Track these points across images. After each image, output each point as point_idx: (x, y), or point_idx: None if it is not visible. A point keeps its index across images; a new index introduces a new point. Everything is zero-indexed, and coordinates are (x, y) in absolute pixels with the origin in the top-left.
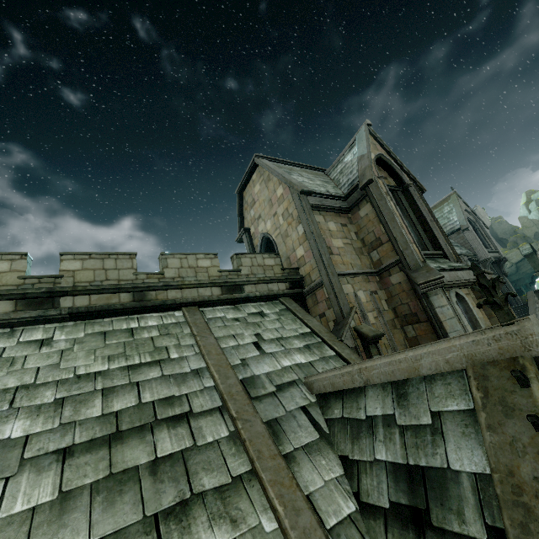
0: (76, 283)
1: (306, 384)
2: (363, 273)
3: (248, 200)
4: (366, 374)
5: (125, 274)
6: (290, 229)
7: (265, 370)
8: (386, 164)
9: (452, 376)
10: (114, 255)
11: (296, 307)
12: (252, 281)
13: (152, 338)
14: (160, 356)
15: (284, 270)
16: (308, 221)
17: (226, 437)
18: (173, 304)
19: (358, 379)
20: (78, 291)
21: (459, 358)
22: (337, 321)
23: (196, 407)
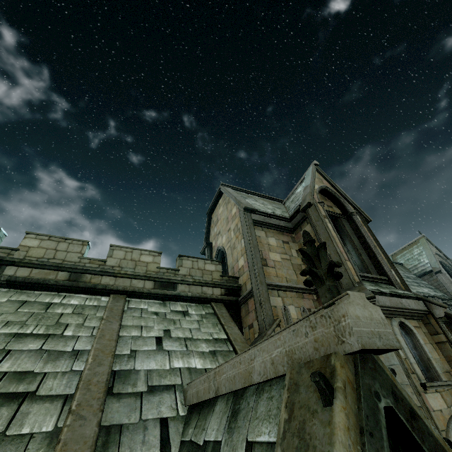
0: (26, 257)
1: (184, 391)
2: (297, 288)
3: (214, 219)
4: (218, 379)
5: (71, 256)
6: (237, 242)
7: (149, 367)
8: (331, 195)
9: (277, 387)
10: (70, 240)
11: (224, 313)
12: (187, 281)
13: (62, 314)
14: (54, 331)
15: (223, 277)
16: (247, 233)
17: (45, 433)
18: (103, 289)
19: (212, 386)
20: (24, 263)
21: (282, 356)
22: (259, 332)
23: (44, 388)
